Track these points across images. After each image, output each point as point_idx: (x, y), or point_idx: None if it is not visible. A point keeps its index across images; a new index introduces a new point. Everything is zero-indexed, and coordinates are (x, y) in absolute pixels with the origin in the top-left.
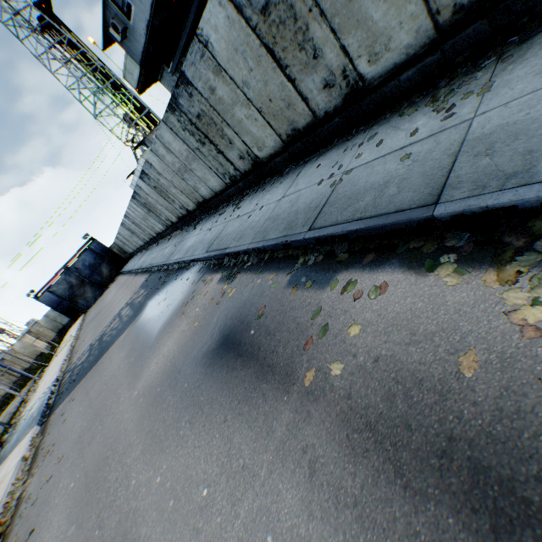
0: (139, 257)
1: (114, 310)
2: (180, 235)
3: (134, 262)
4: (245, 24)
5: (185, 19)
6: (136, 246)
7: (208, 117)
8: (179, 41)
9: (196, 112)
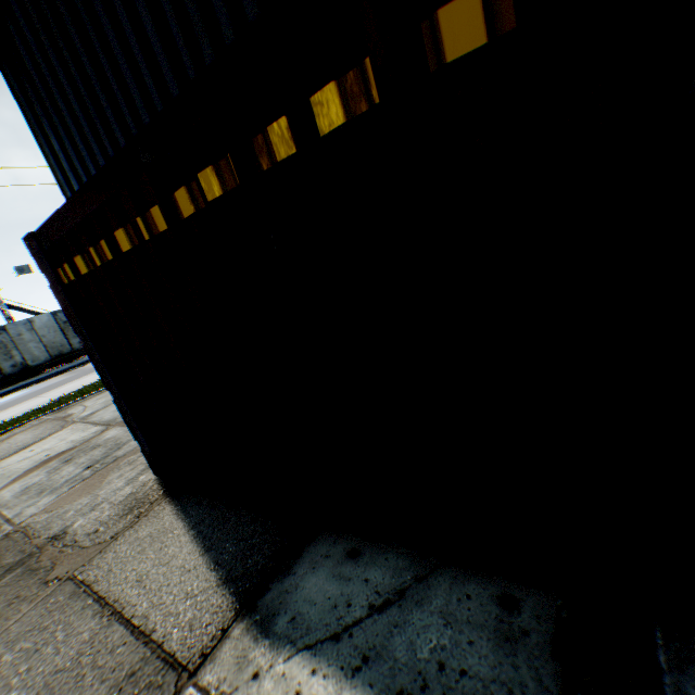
0: None
1: None
2: None
3: None
4: (57, 322)
5: None
6: None
7: (6, 344)
8: None
9: None
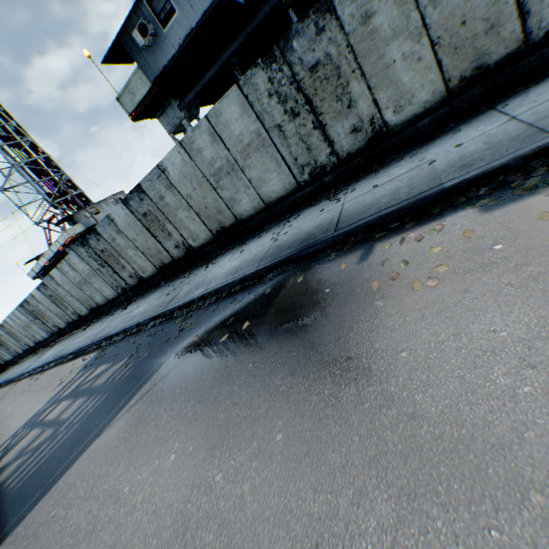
0: (32, 358)
1: (2, 428)
2: (165, 288)
3: (20, 368)
4: None
5: (219, 54)
6: (27, 345)
7: (333, 66)
8: (207, 71)
9: (313, 59)
